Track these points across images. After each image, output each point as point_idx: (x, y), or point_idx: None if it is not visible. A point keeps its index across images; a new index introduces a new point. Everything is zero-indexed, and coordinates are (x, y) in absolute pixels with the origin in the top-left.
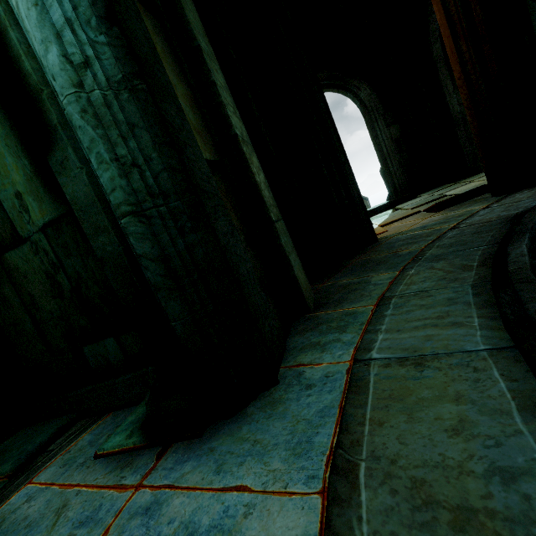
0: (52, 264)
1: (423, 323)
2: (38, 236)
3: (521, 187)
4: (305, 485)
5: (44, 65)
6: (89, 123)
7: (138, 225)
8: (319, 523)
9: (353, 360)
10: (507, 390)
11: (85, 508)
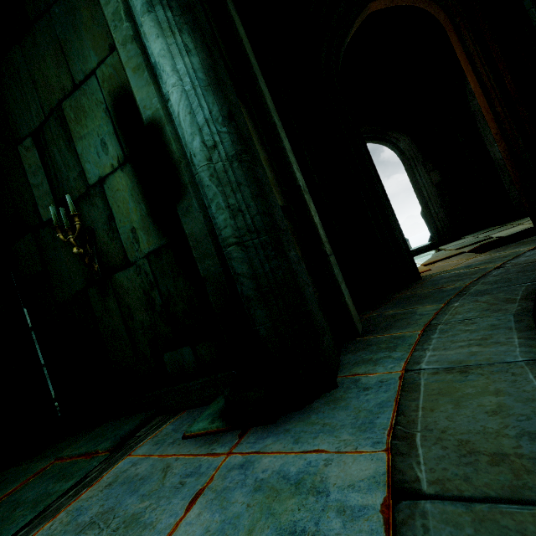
0: (150, 283)
1: (467, 343)
2: (143, 261)
3: None
4: (372, 447)
5: (189, 148)
6: (214, 183)
7: (240, 252)
8: (386, 466)
9: (404, 370)
10: None
11: (187, 467)
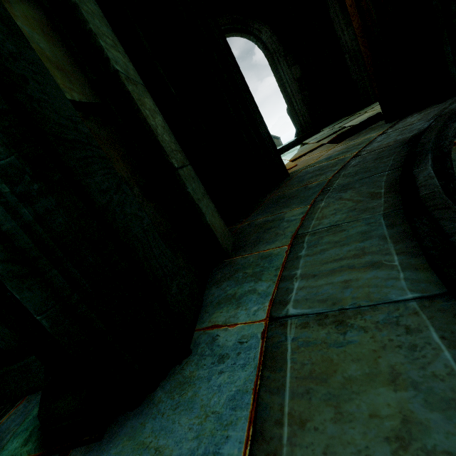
0: None
1: (339, 265)
2: None
3: (410, 111)
4: None
5: None
6: None
7: None
8: None
9: (268, 318)
10: (455, 364)
11: None
